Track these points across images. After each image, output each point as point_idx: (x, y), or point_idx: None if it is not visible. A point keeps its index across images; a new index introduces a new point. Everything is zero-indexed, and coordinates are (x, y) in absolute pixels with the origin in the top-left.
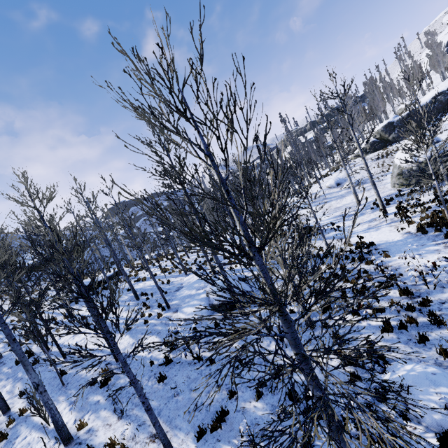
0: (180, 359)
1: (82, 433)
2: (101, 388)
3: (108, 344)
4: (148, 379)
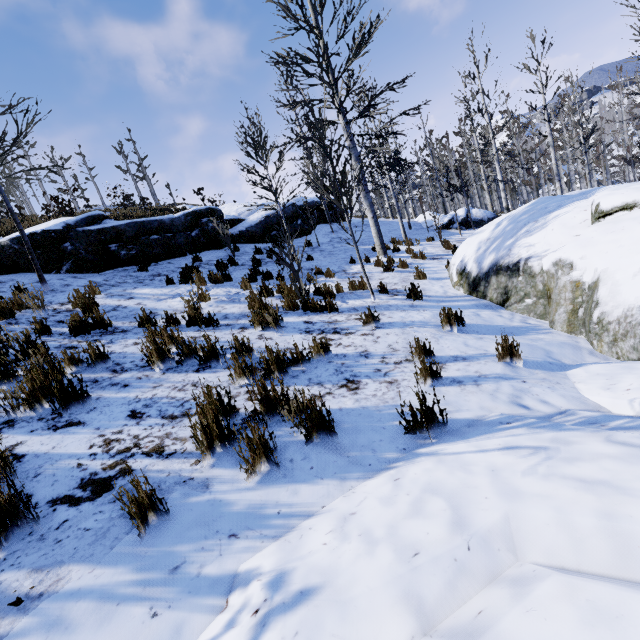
0: None
1: None
2: None
3: None
4: None
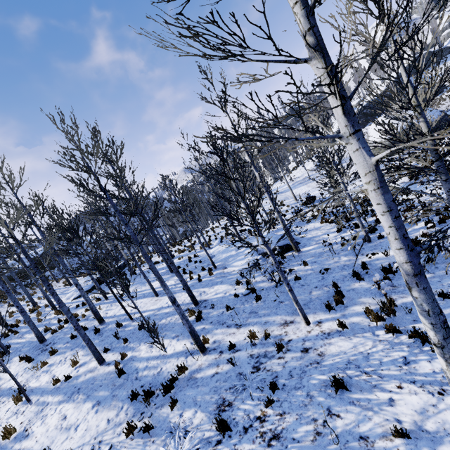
0: (262, 287)
1: (209, 345)
2: (197, 322)
3: (187, 289)
4: (241, 304)
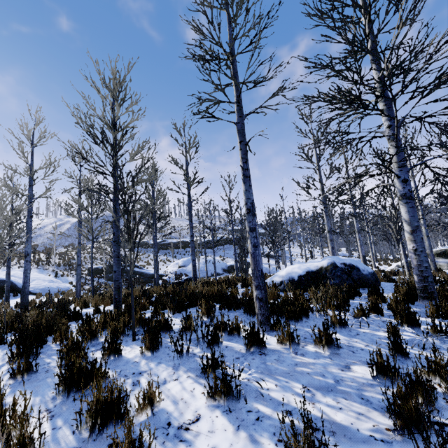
0: None
1: None
2: None
3: None
4: None
